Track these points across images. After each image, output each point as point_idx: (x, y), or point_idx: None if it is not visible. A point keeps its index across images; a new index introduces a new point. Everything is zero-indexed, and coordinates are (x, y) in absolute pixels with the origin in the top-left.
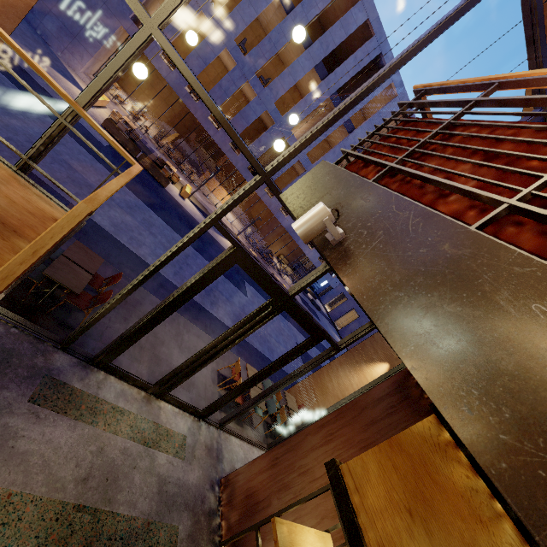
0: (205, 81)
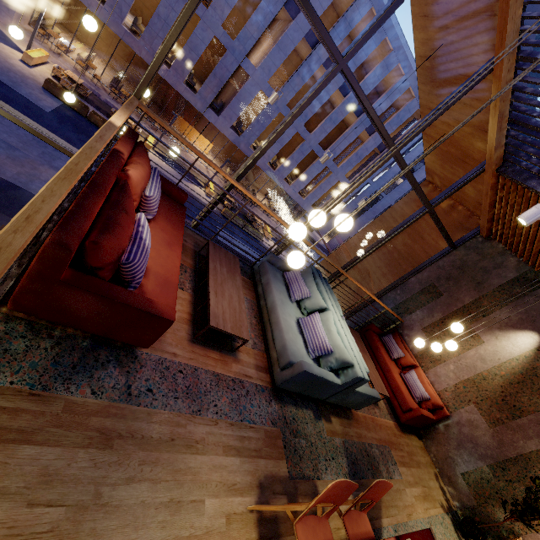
0: (152, 5)
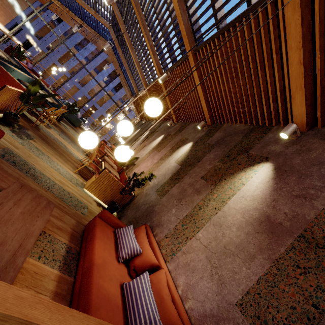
0: None
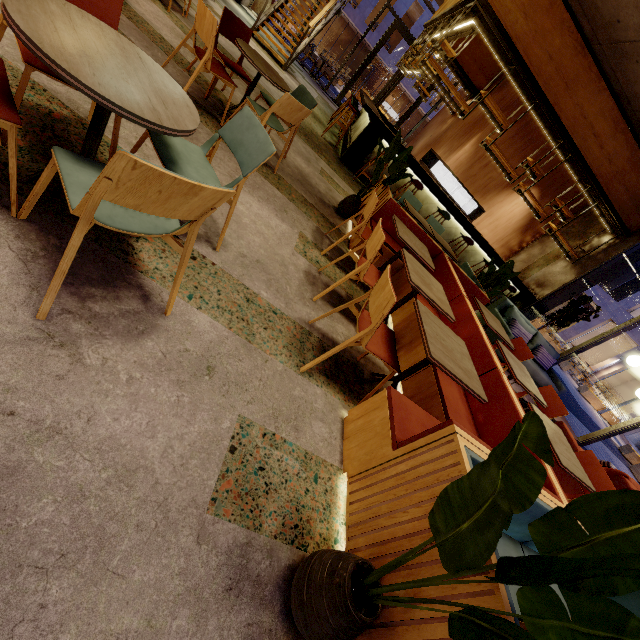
0: None
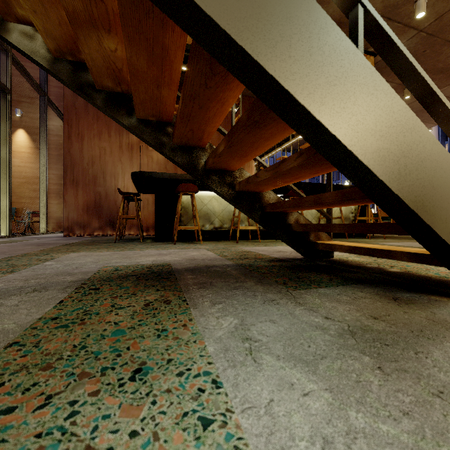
0: None
